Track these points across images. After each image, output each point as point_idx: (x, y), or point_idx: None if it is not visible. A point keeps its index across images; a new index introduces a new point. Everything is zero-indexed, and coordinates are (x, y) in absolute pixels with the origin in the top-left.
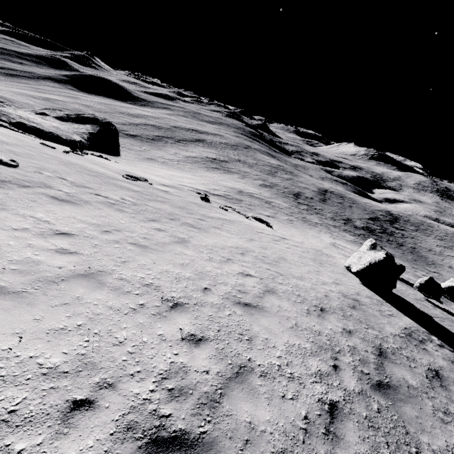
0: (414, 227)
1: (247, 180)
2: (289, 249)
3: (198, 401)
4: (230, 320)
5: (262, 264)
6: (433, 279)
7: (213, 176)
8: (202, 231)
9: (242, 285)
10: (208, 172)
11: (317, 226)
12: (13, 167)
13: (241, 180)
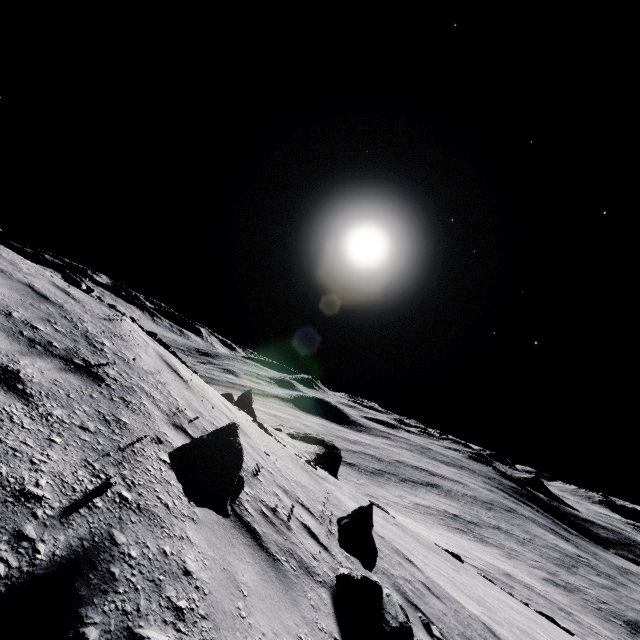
0: None
1: (517, 563)
2: None
3: (504, 639)
4: (521, 635)
5: (555, 638)
6: None
7: (458, 540)
8: (469, 575)
9: (529, 631)
10: (449, 531)
11: None
12: (316, 470)
13: (506, 559)
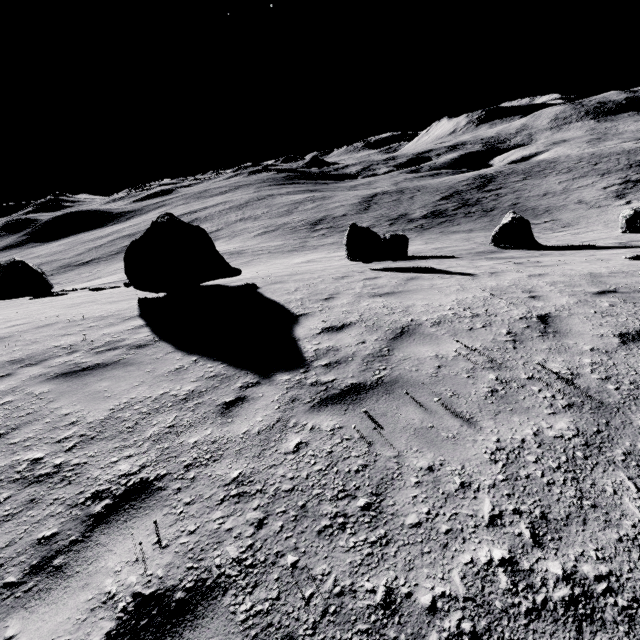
0: (522, 176)
1: (236, 239)
2: (42, 306)
3: None
4: None
5: None
6: (356, 226)
7: None
8: None
9: None
10: None
11: (317, 248)
12: None
13: (225, 243)
